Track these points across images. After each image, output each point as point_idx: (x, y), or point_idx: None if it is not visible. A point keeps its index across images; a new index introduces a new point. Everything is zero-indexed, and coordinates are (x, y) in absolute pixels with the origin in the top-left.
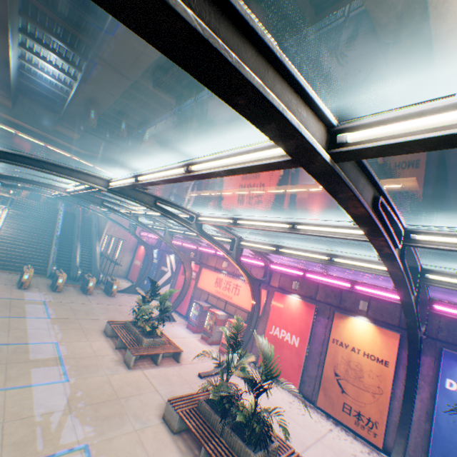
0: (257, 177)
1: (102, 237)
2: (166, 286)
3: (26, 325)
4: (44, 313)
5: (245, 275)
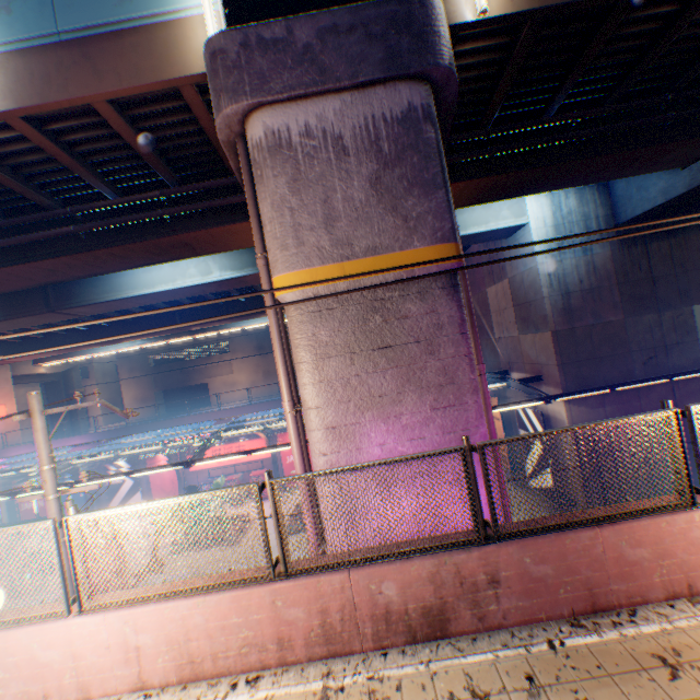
0: None
1: None
2: (134, 498)
3: None
4: None
5: (265, 436)
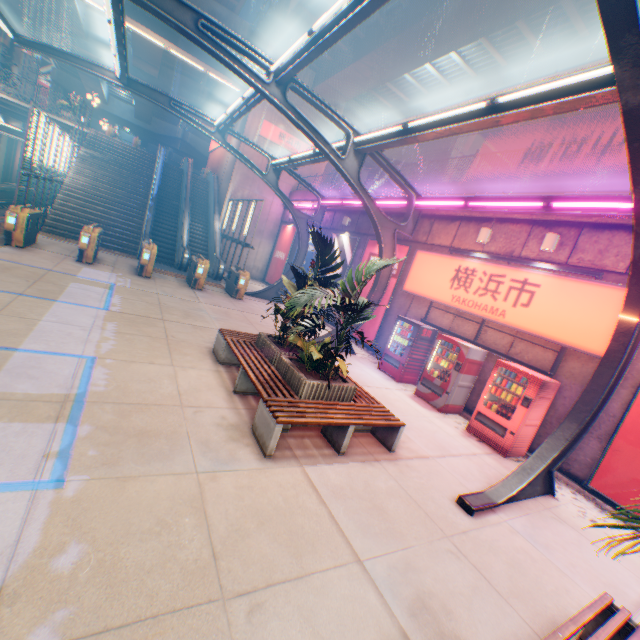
0: (557, 48)
1: (223, 207)
2: None
3: (43, 313)
4: (98, 301)
5: None
